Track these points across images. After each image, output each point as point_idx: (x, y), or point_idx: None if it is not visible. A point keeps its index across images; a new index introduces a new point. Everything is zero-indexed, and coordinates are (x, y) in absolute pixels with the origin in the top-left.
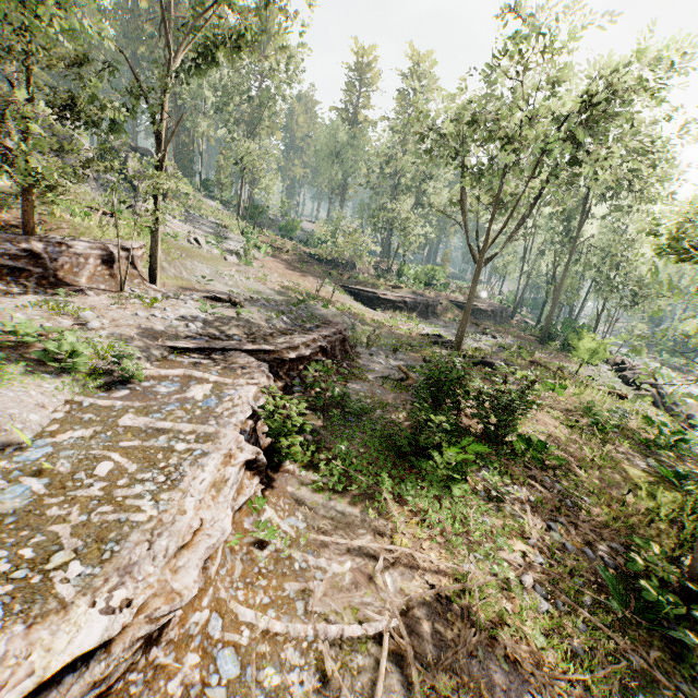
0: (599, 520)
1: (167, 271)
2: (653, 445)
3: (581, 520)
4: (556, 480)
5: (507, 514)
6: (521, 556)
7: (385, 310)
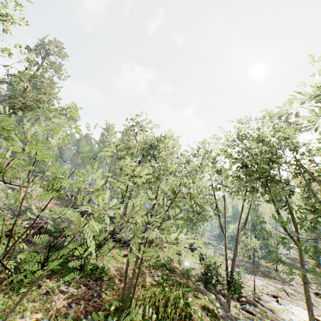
0: (105, 302)
1: None
2: (177, 273)
3: (95, 302)
4: (101, 285)
5: (50, 301)
6: (33, 320)
7: None
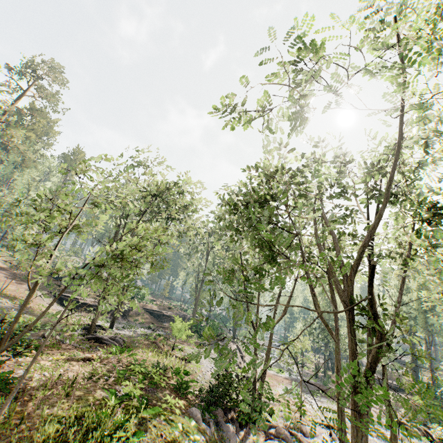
0: None
1: None
2: (166, 388)
3: None
4: None
5: None
6: None
7: (81, 311)
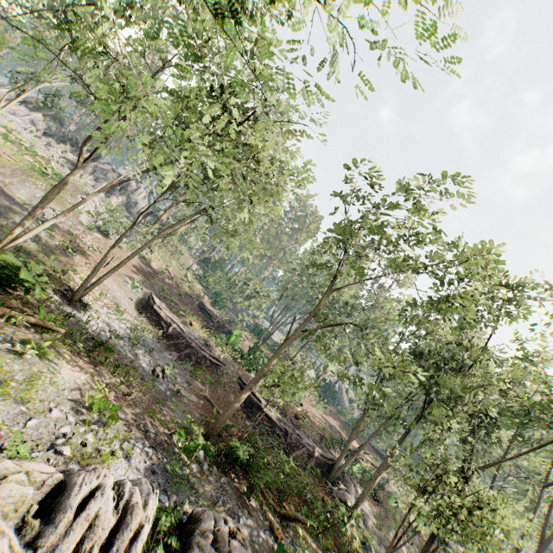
0: None
1: (5, 170)
2: None
3: None
4: None
5: None
6: None
7: (146, 317)
